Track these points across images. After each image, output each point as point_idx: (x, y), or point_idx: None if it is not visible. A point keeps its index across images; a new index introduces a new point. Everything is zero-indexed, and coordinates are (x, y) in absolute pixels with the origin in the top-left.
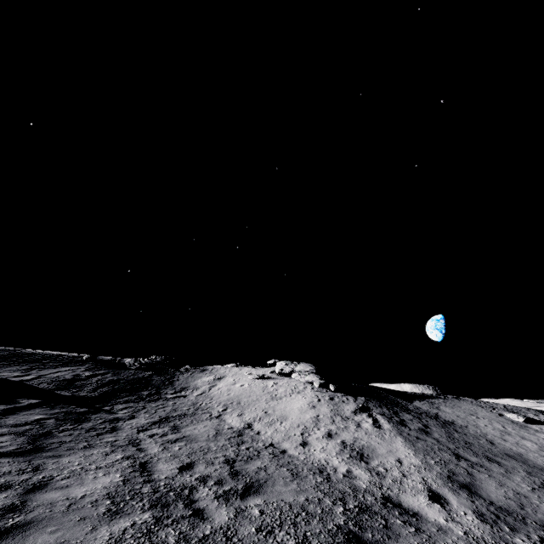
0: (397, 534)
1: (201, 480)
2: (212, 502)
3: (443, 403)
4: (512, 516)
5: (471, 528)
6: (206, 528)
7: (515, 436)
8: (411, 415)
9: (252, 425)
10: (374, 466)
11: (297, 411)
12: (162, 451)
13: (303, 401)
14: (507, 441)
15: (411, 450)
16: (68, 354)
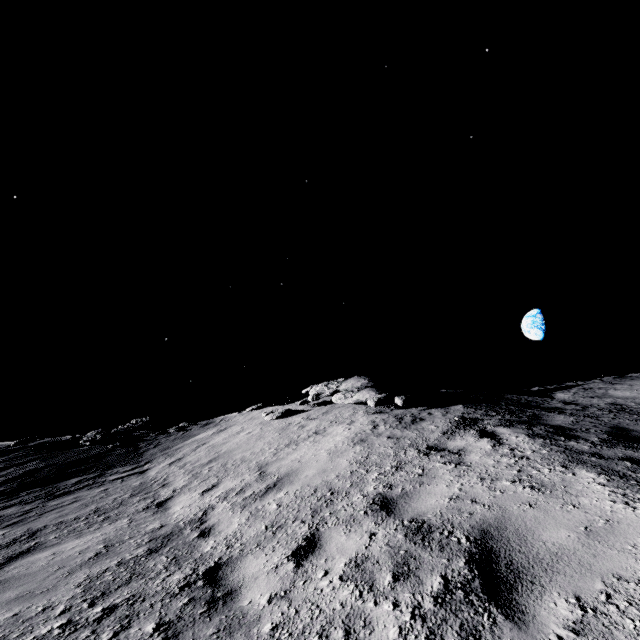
0: None
1: None
2: None
3: (608, 387)
4: None
5: None
6: None
7: None
8: (568, 414)
9: (213, 510)
10: (561, 639)
11: (323, 458)
12: None
13: (342, 435)
14: None
15: None
16: (2, 444)
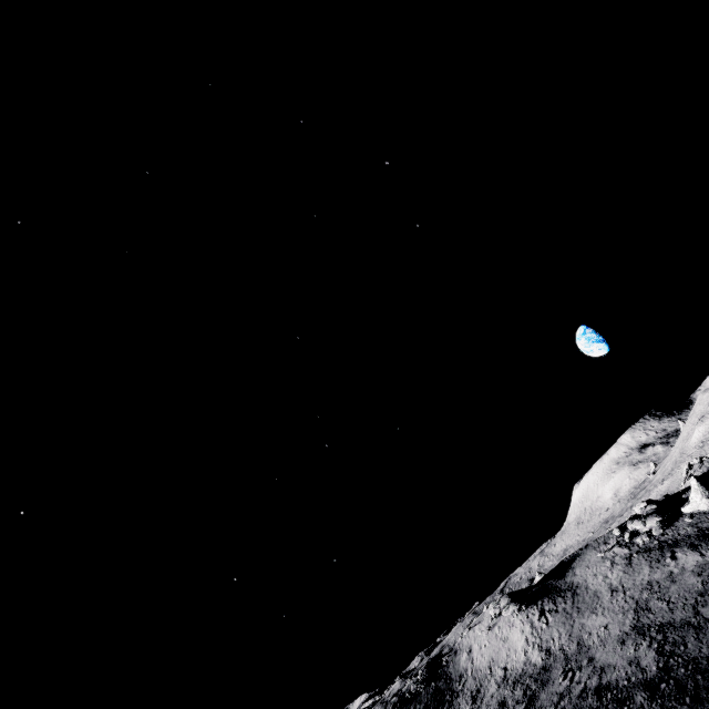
0: (550, 670)
1: (506, 701)
2: (511, 702)
3: (578, 563)
4: (576, 638)
5: (565, 653)
6: (513, 706)
7: (597, 575)
8: (561, 596)
9: (506, 667)
10: (547, 649)
11: (518, 642)
12: (488, 707)
13: (517, 631)
14: (593, 584)
15: (557, 629)
16: None
